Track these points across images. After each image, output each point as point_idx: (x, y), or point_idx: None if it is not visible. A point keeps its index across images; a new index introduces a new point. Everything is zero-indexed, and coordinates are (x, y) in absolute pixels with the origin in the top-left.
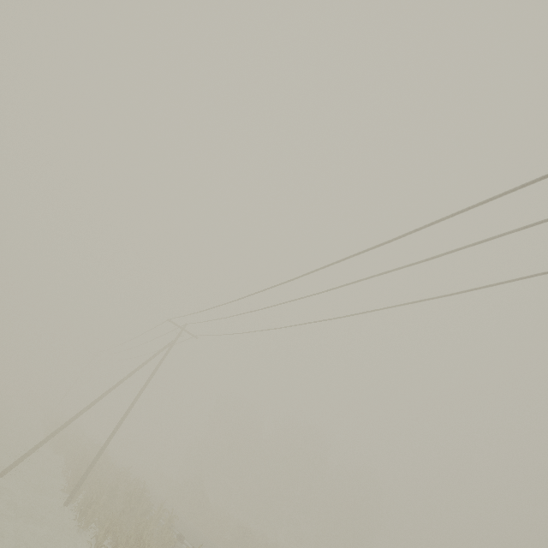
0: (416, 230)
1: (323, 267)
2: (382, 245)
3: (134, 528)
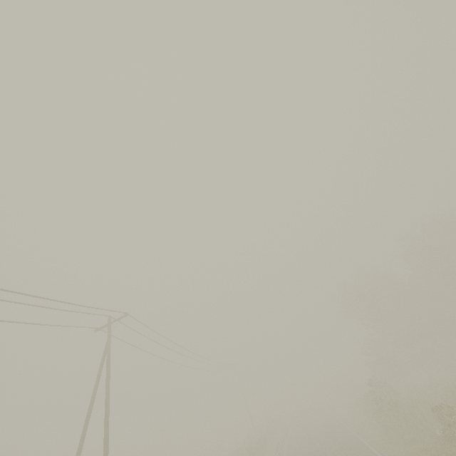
0: None
1: None
2: None
3: None
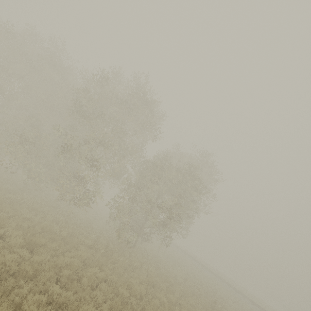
0: None
1: None
2: None
3: None
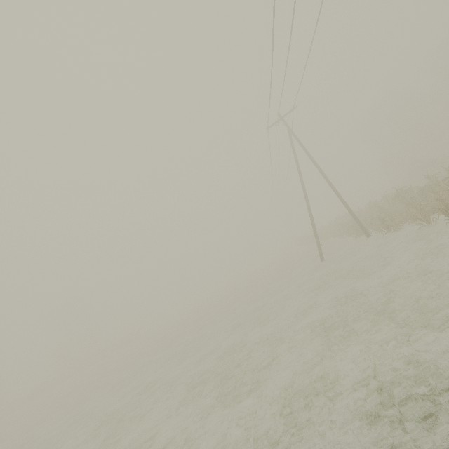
0: None
1: None
2: None
3: (434, 195)
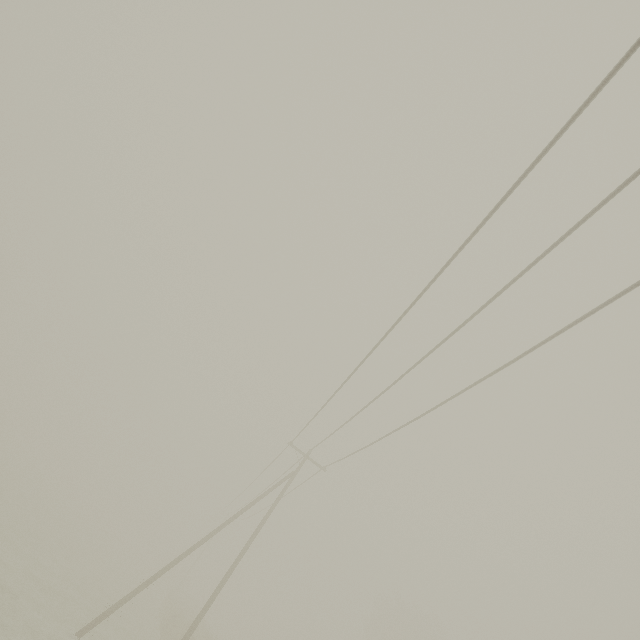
0: (588, 99)
1: (450, 259)
2: (533, 165)
3: None
